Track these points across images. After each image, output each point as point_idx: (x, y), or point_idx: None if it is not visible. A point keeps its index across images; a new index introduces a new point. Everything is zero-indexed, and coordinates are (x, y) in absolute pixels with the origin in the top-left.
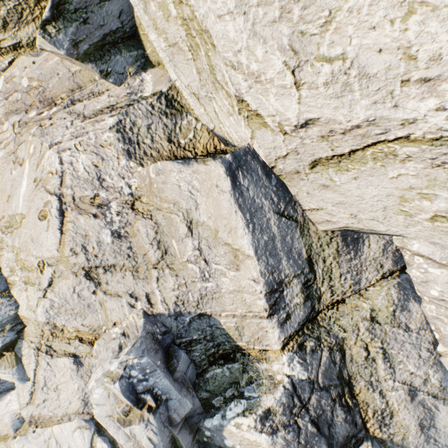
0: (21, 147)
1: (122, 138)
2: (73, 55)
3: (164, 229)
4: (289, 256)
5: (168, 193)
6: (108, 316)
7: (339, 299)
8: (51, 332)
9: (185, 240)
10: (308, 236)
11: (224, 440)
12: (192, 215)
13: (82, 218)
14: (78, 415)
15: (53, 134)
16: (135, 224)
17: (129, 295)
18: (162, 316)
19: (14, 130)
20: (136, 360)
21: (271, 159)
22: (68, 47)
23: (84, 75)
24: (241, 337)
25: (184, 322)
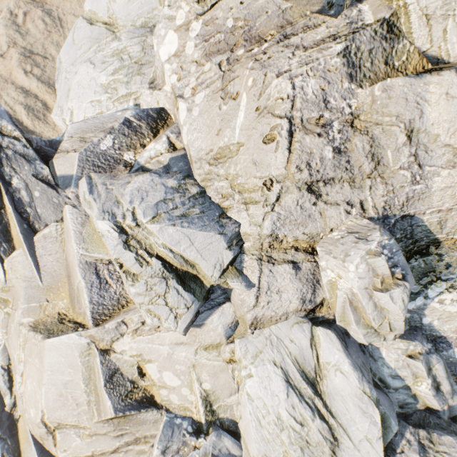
0: (233, 83)
1: (346, 63)
2: None
3: (380, 142)
4: None
5: (392, 107)
6: (326, 223)
7: None
8: (269, 245)
9: (401, 149)
10: None
11: (422, 319)
12: (413, 125)
13: (308, 138)
14: (295, 313)
15: (276, 65)
16: (353, 140)
17: (346, 203)
18: (371, 219)
19: (220, 69)
20: (386, 241)
21: None
22: None
23: (294, 12)
24: (441, 230)
25: (389, 224)
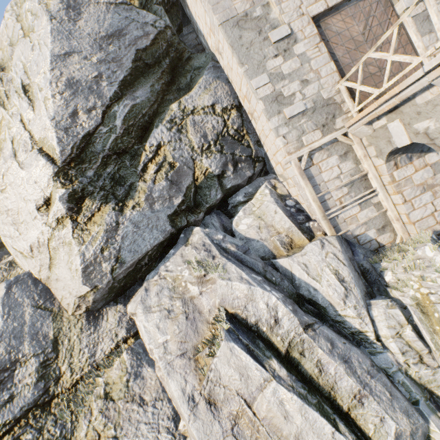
0: None
1: None
2: None
3: None
4: (34, 338)
5: None
6: None
7: (79, 377)
8: None
9: None
10: (60, 321)
11: None
12: None
13: None
14: None
15: None
16: None
17: None
18: None
19: None
20: None
21: (38, 274)
22: None
23: None
24: None
25: None
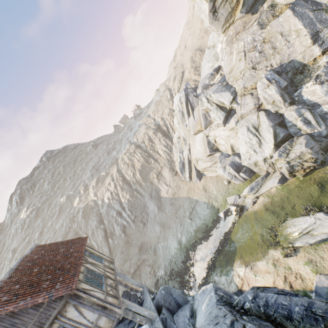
0: (232, 49)
1: (259, 26)
2: (245, 13)
3: (273, 42)
4: (320, 22)
5: (273, 30)
6: (259, 76)
7: None
8: (244, 91)
9: (280, 40)
10: None
11: (302, 98)
12: (281, 31)
13: (250, 54)
14: (253, 110)
15: (240, 38)
16: (265, 46)
17: (265, 67)
18: (275, 69)
19: (229, 47)
20: (268, 73)
21: None
22: (245, 12)
23: (246, 19)
24: (304, 60)
25: (283, 67)
